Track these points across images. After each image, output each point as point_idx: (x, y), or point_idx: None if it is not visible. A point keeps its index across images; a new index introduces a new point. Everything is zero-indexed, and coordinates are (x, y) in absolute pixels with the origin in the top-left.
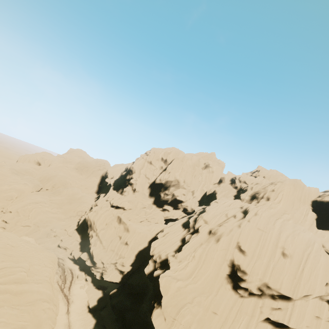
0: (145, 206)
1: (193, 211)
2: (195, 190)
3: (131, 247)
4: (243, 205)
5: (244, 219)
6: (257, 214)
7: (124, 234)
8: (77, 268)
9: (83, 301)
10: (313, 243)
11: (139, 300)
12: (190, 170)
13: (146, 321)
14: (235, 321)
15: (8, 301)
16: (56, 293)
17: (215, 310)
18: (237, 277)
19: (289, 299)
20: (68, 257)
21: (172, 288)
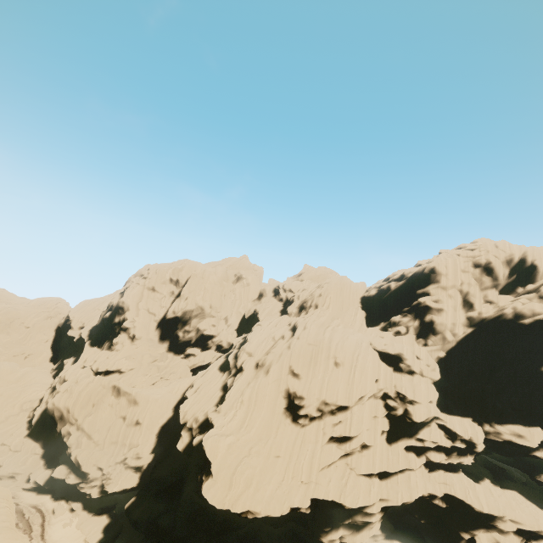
0: (156, 359)
1: (230, 345)
2: (229, 315)
3: (147, 426)
4: (291, 321)
5: (294, 338)
6: (306, 327)
7: (130, 411)
8: (48, 499)
9: None
10: (361, 344)
11: (176, 493)
12: (217, 289)
13: (194, 510)
14: (300, 454)
15: None
16: (28, 542)
17: (277, 453)
18: (295, 407)
19: (347, 408)
20: (23, 489)
21: (222, 448)
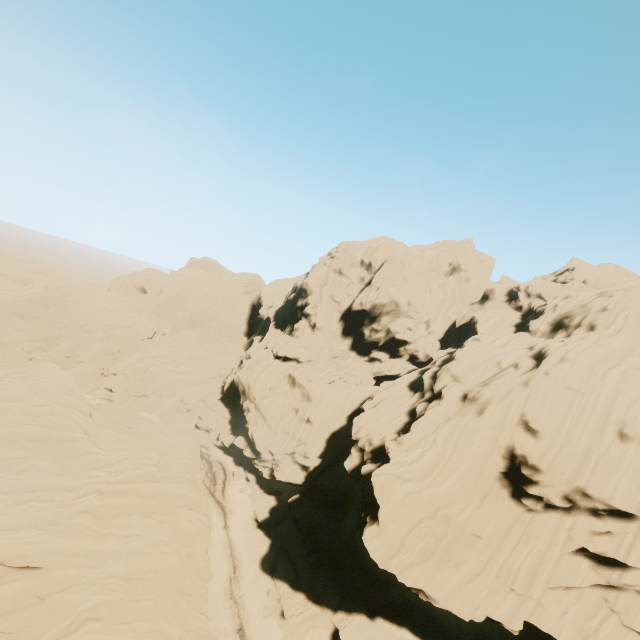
0: (336, 355)
1: (428, 359)
2: (432, 319)
3: (317, 427)
4: (535, 343)
5: (537, 371)
6: (566, 359)
7: (302, 405)
8: (230, 461)
9: (247, 511)
10: None
11: (338, 512)
12: (420, 280)
13: (354, 544)
14: (517, 550)
15: (139, 507)
16: (205, 498)
17: (478, 532)
18: (520, 478)
19: (631, 517)
20: (214, 444)
21: (396, 494)
